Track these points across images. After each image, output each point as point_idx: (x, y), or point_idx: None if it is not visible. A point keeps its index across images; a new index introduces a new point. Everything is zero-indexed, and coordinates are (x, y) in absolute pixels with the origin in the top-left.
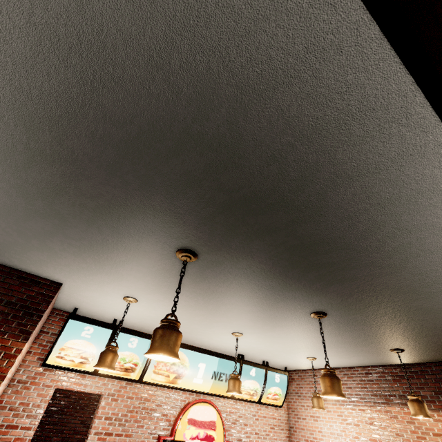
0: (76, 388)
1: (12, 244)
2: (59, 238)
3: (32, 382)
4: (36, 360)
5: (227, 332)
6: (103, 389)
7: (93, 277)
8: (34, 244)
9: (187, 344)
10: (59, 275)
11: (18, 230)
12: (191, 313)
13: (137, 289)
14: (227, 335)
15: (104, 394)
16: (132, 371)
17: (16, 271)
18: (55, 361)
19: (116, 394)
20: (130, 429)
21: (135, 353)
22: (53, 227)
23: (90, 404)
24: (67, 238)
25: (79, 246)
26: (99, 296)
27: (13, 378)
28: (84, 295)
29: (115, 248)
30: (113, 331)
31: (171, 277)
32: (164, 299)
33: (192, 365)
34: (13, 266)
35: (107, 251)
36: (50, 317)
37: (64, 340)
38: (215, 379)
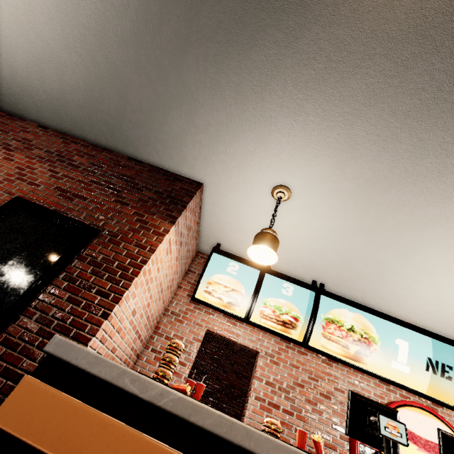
0: (227, 335)
1: (154, 105)
2: (194, 50)
3: (183, 316)
4: (186, 296)
5: (453, 261)
6: (258, 345)
7: (234, 146)
8: (171, 91)
9: (367, 307)
10: (199, 164)
11: (156, 61)
12: (380, 207)
13: (290, 154)
14: (451, 275)
15: (260, 352)
16: (291, 327)
17: (162, 170)
18: (203, 296)
19: (275, 356)
20: (303, 411)
21: (292, 304)
22: (186, 19)
23: (242, 395)
24: (201, 42)
25: (215, 56)
26: (242, 202)
27: (167, 308)
28: (225, 205)
29: (260, 24)
30: (261, 272)
31: (350, 78)
32: (331, 171)
33: (383, 339)
34: (159, 163)
35: (249, 44)
36: (195, 258)
37: (210, 273)
38: (434, 373)
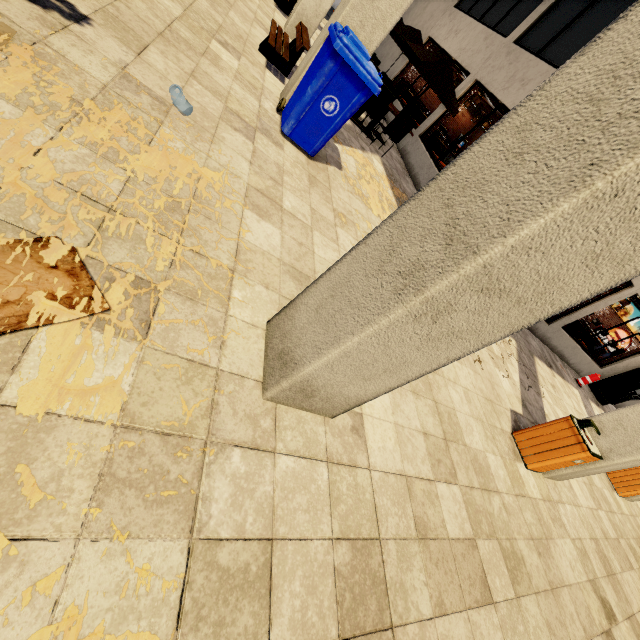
0: None
1: None
2: None
3: None
4: None
5: None
6: None
7: None
8: None
9: (638, 307)
10: None
11: None
12: None
13: None
14: None
15: None
16: None
17: None
18: None
19: None
20: (597, 316)
21: None
22: None
23: None
24: None
25: None
26: None
27: None
28: None
29: None
30: None
31: None
32: None
33: (633, 315)
34: None
35: None
36: None
37: None
38: (639, 329)
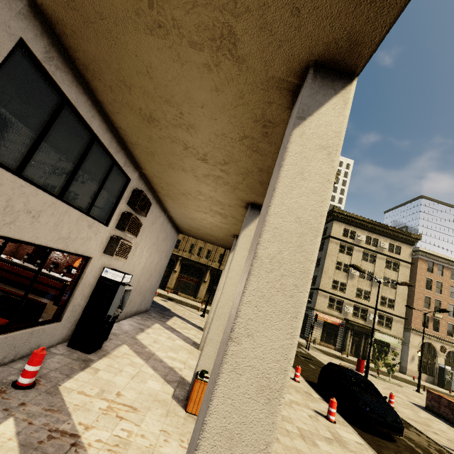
0: None
1: None
2: None
3: None
4: None
5: None
6: None
7: None
8: None
9: None
10: None
11: None
12: None
13: None
14: None
15: None
16: None
17: None
18: None
19: None
20: (60, 259)
21: None
22: None
23: None
24: None
25: None
26: None
27: None
28: None
29: None
30: None
31: None
32: None
33: None
34: None
35: None
36: None
37: None
38: None
